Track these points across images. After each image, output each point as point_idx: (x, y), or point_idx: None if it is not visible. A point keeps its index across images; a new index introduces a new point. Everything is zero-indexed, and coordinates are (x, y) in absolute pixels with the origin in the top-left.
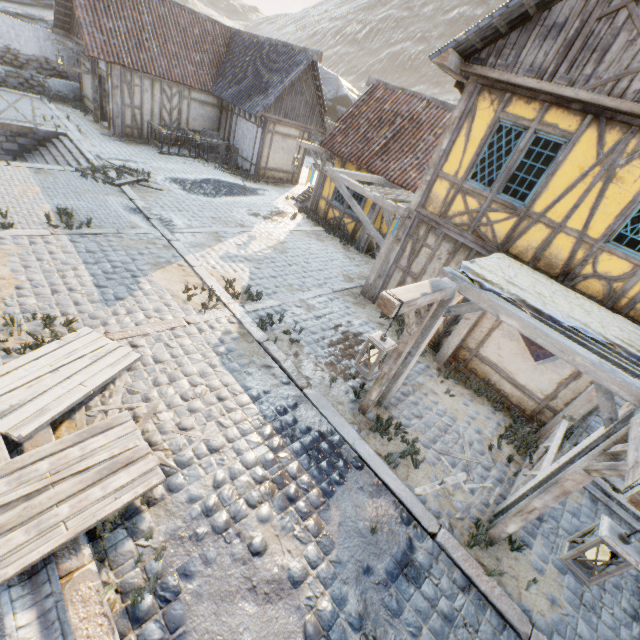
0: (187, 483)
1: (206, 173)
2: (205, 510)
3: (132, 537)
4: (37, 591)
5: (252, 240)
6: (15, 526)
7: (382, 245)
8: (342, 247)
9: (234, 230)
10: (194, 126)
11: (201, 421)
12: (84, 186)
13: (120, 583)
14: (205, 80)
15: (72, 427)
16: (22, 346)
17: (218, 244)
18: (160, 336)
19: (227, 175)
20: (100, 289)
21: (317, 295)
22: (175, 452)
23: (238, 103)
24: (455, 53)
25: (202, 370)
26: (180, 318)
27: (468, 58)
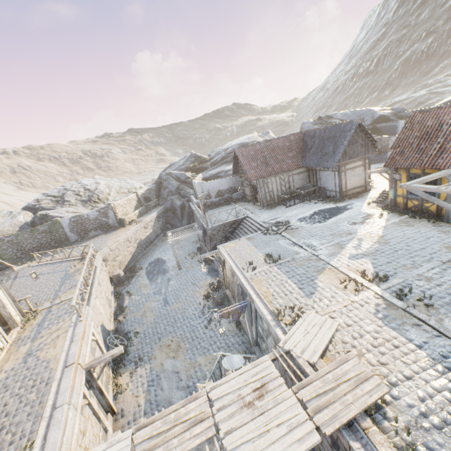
0: (401, 395)
1: (312, 208)
2: (421, 413)
3: (385, 419)
4: (355, 434)
5: (361, 241)
6: (333, 401)
7: None
8: (431, 225)
9: (346, 238)
10: (297, 186)
11: (390, 359)
12: (267, 239)
13: (392, 442)
14: (297, 162)
15: (327, 359)
16: (290, 322)
17: (342, 250)
18: (341, 311)
19: (324, 204)
20: (301, 290)
21: (429, 268)
22: (384, 376)
23: (319, 166)
24: None
25: (374, 329)
26: (346, 299)
27: None
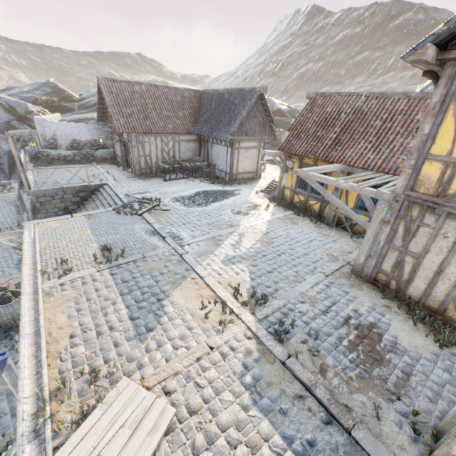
0: None
1: (196, 187)
2: None
3: None
4: None
5: (242, 237)
6: None
7: (367, 228)
8: (314, 225)
9: (226, 231)
10: (184, 157)
11: None
12: (118, 221)
13: None
14: (188, 126)
15: None
16: (69, 423)
17: (217, 248)
18: (189, 372)
19: (210, 185)
20: (134, 322)
21: (313, 284)
22: None
23: (212, 135)
24: (432, 46)
25: (236, 417)
26: (202, 343)
27: (444, 46)
